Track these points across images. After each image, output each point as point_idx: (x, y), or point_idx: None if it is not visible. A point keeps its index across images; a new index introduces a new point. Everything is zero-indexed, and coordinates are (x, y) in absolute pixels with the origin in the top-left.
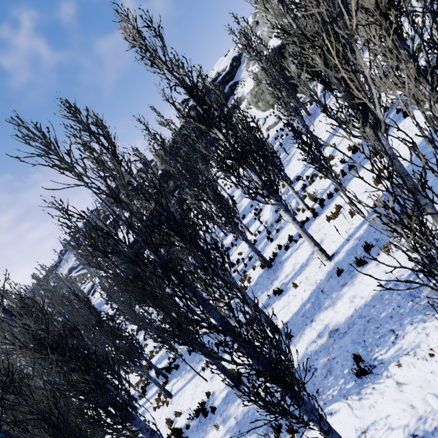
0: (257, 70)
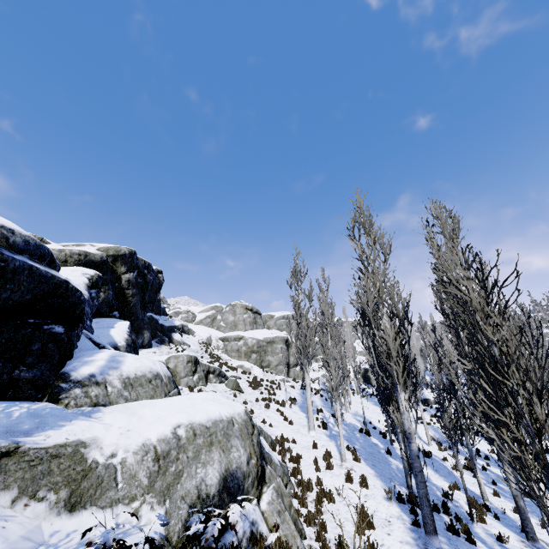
0: (278, 335)
